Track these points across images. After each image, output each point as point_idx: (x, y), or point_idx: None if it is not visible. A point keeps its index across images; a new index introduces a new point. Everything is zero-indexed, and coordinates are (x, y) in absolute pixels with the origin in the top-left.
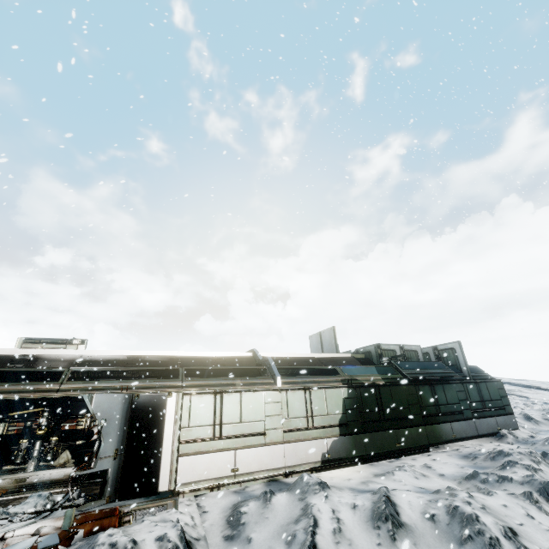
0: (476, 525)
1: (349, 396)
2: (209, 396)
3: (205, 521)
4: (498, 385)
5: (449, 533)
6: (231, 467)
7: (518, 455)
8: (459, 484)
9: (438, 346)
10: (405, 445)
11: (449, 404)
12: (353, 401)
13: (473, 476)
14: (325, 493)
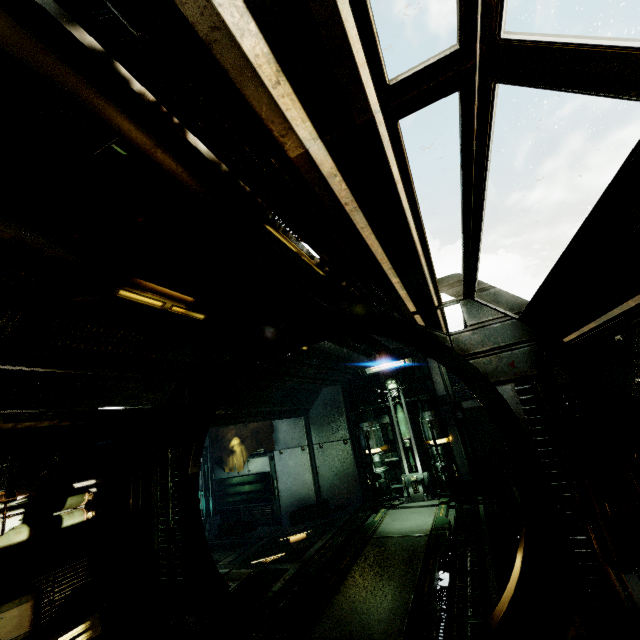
0: None
1: None
2: None
3: None
4: None
5: None
6: None
7: None
8: None
9: None
10: None
11: None
12: None
13: None
14: None
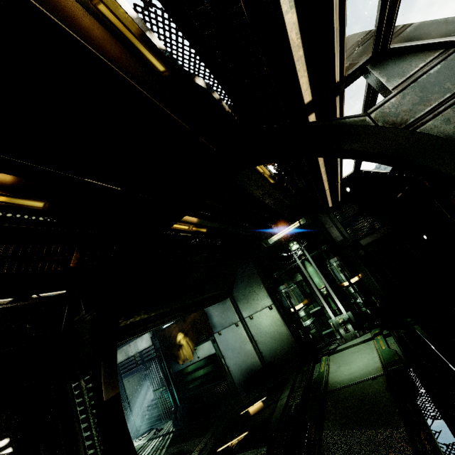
0: None
1: None
2: None
3: None
4: None
5: None
6: None
7: None
8: None
9: None
10: None
11: None
12: None
13: None
14: None
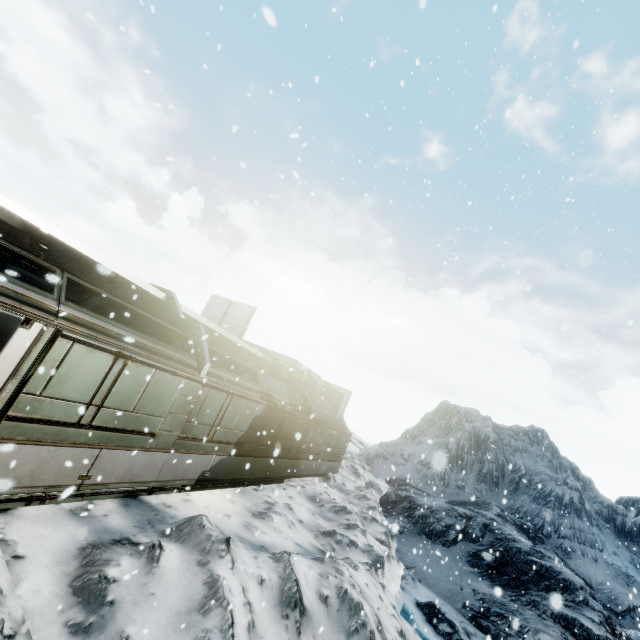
0: (362, 616)
1: (261, 415)
2: (106, 357)
3: (21, 581)
4: (349, 437)
5: (340, 621)
6: (80, 473)
7: (355, 516)
8: (316, 537)
9: (331, 385)
10: (271, 474)
11: (318, 445)
12: (261, 422)
13: (331, 534)
14: (232, 557)
